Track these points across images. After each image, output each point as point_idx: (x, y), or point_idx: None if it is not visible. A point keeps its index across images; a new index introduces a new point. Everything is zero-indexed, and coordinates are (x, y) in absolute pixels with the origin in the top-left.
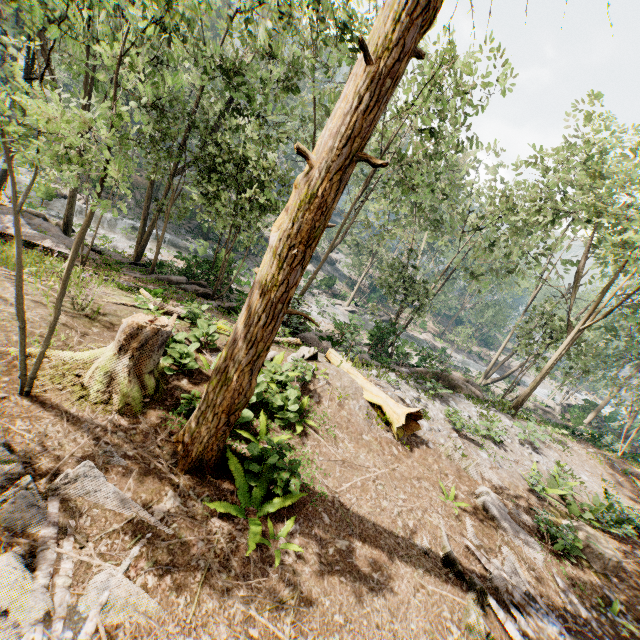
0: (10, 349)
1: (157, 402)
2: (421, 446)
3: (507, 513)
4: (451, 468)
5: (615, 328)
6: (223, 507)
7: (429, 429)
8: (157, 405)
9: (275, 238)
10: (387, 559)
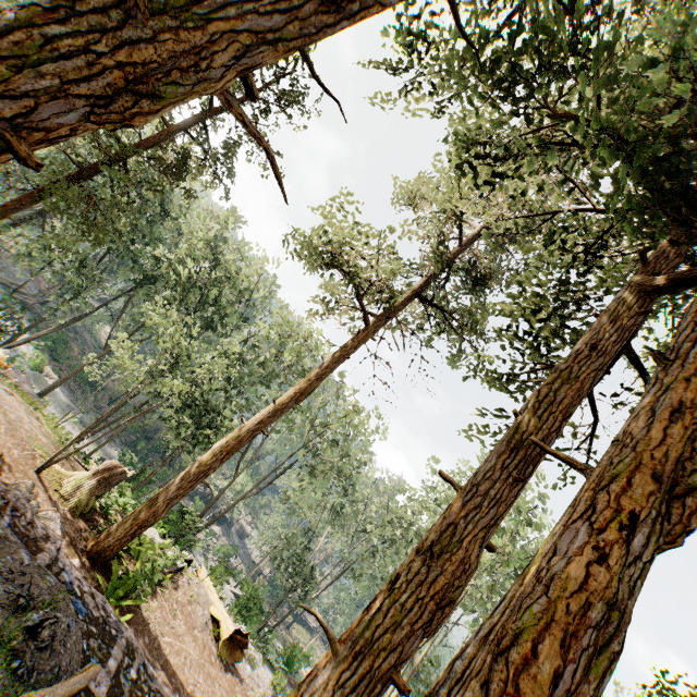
0: (36, 449)
1: (86, 518)
2: (236, 676)
3: None
4: None
5: None
6: (101, 581)
7: (250, 674)
8: (85, 520)
9: (217, 445)
10: (172, 688)
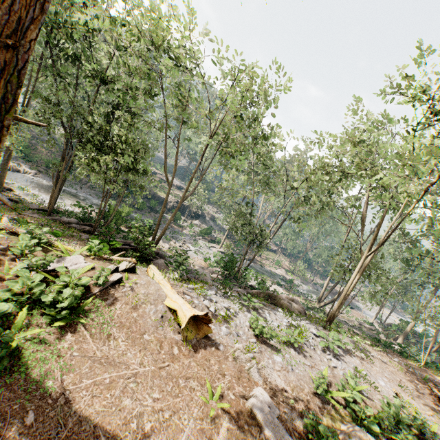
0: None
1: None
2: (210, 348)
3: (279, 416)
4: (233, 369)
5: (409, 261)
6: None
7: (227, 333)
8: None
9: None
10: None
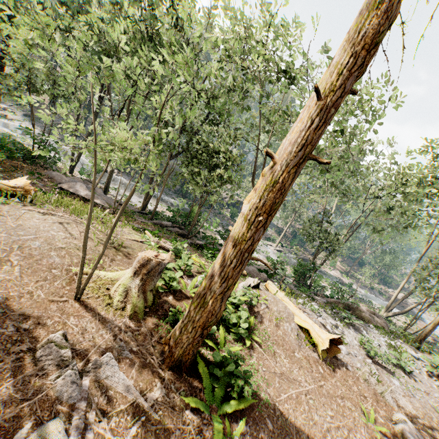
0: (71, 268)
1: (153, 311)
2: (341, 368)
3: None
4: (369, 391)
5: None
6: (194, 402)
7: (347, 353)
8: (153, 314)
9: (246, 208)
10: None
